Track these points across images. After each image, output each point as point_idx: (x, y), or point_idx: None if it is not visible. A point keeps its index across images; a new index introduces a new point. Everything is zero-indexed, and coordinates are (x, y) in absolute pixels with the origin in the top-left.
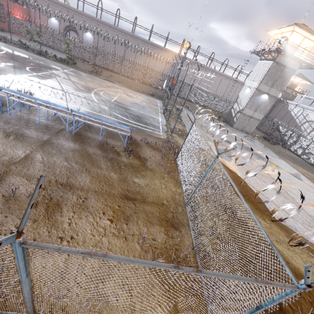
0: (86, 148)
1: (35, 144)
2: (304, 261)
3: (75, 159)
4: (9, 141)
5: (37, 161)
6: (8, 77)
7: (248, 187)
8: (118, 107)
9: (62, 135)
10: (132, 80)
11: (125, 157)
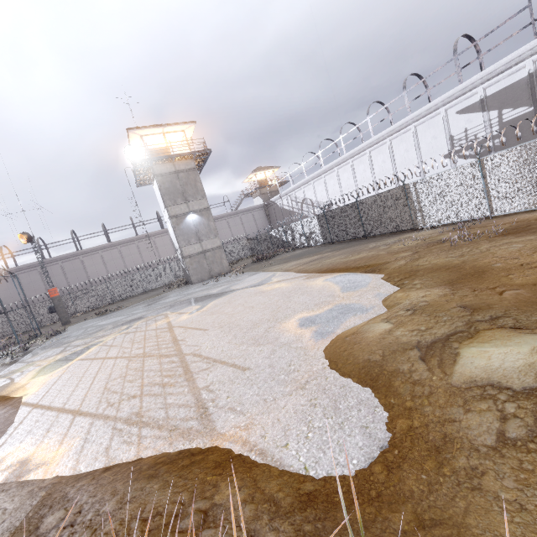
0: None
1: None
2: None
3: None
4: None
5: None
6: None
7: None
8: None
9: None
10: None
11: None
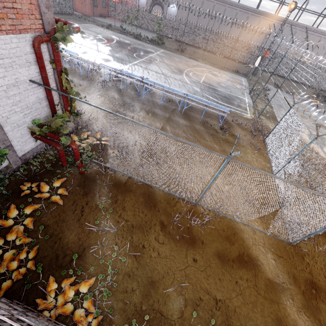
0: (193, 125)
1: (163, 120)
2: None
3: (189, 132)
4: (150, 117)
5: (169, 131)
6: (128, 66)
7: None
8: (207, 88)
9: (175, 114)
10: (213, 55)
11: (222, 134)
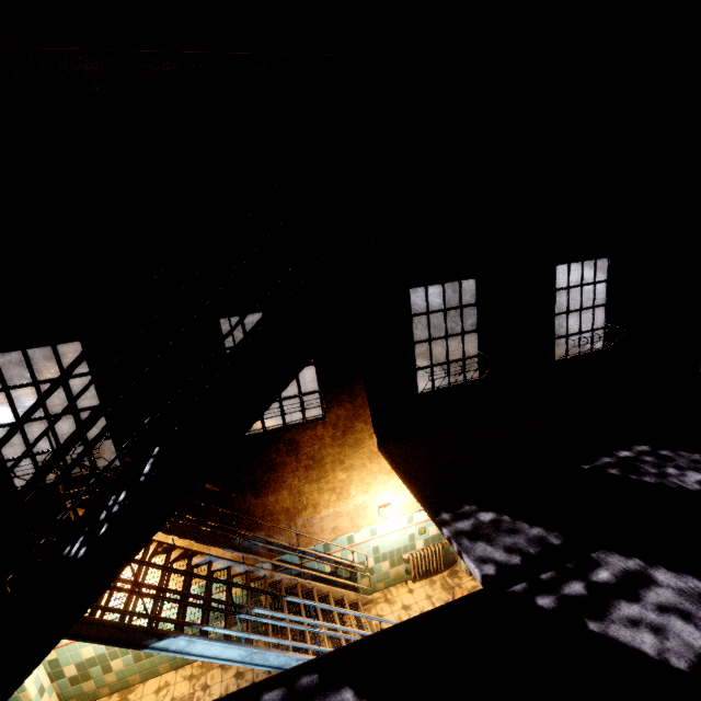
0: None
1: None
2: None
3: None
4: None
5: None
6: None
7: None
8: None
9: None
10: None
11: None
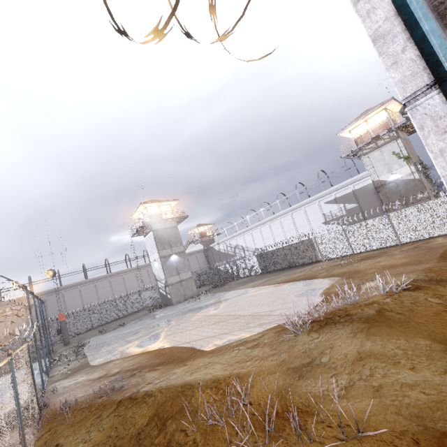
0: None
1: None
2: (223, 363)
3: None
4: None
5: None
6: None
7: (175, 349)
8: None
9: None
10: None
11: None
